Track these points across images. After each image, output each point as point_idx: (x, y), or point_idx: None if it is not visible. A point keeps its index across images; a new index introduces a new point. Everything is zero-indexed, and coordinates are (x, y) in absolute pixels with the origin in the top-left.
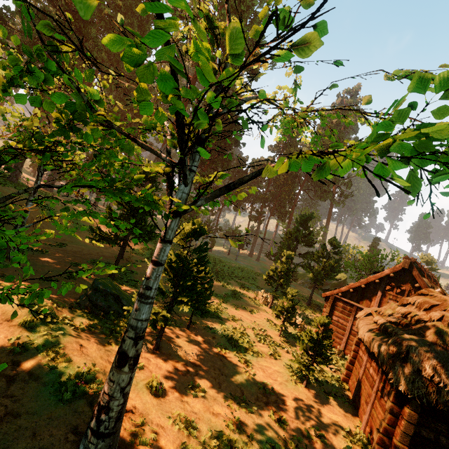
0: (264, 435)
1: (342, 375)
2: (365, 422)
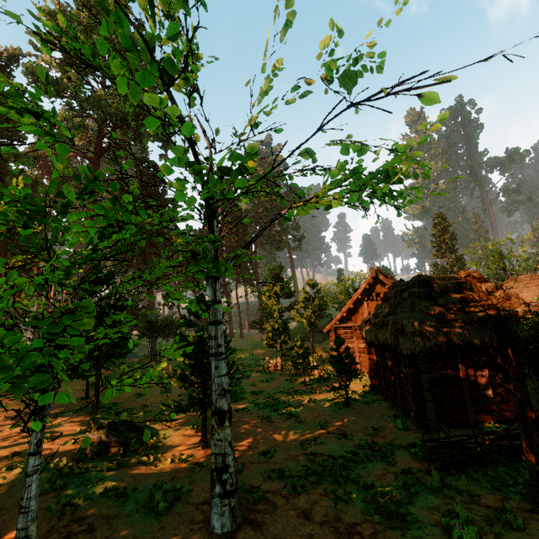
0: (340, 450)
1: (370, 385)
2: (401, 402)
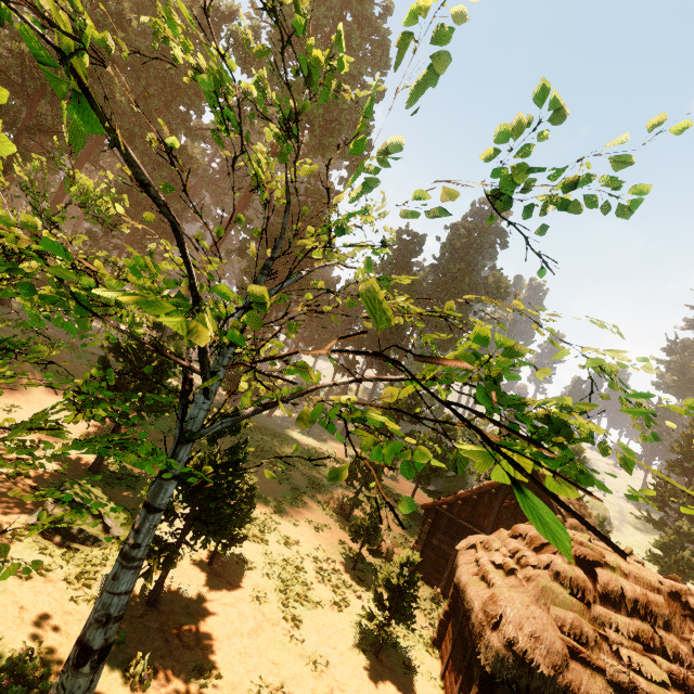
0: None
1: (434, 634)
2: None
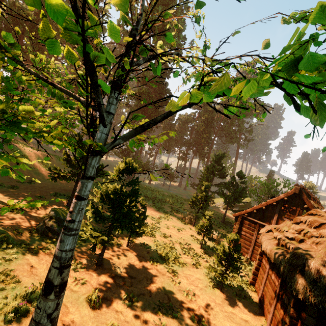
0: None
1: (250, 279)
2: (270, 321)
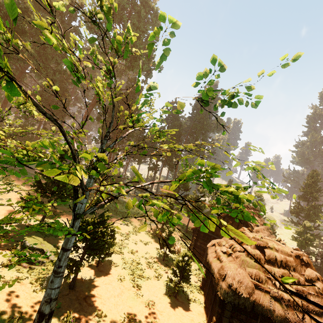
0: None
1: (200, 285)
2: (209, 317)
